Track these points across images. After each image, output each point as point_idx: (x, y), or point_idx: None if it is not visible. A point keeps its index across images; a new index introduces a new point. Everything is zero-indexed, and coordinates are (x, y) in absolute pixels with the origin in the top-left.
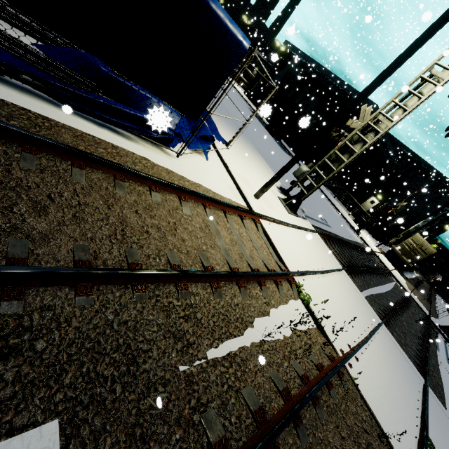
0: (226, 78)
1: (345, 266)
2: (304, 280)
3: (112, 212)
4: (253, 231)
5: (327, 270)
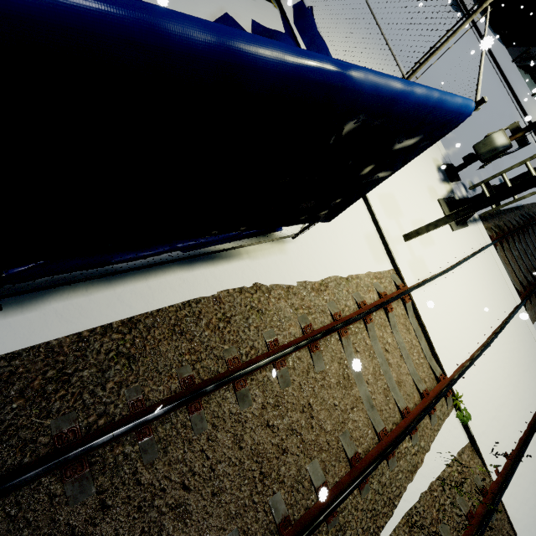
0: (395, 170)
1: (524, 286)
2: (464, 376)
3: (245, 453)
4: (401, 321)
5: (498, 332)
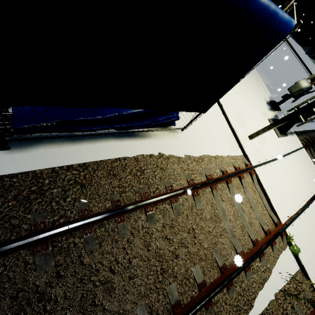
0: (246, 72)
1: None
2: (293, 224)
3: (151, 254)
4: (249, 186)
5: (313, 199)
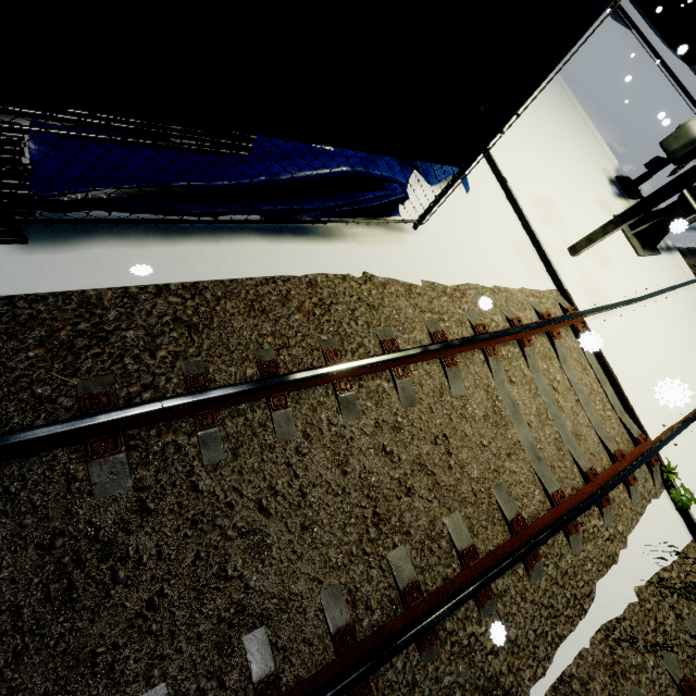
0: (568, 43)
1: None
2: (676, 443)
3: (351, 481)
4: (573, 356)
5: None
